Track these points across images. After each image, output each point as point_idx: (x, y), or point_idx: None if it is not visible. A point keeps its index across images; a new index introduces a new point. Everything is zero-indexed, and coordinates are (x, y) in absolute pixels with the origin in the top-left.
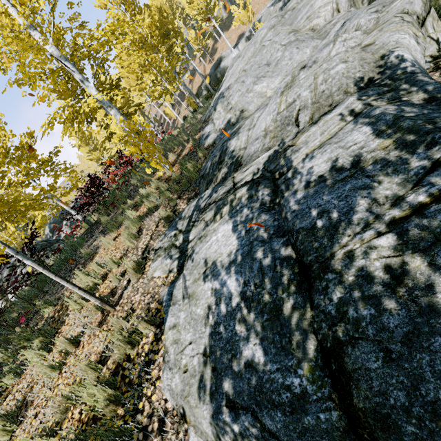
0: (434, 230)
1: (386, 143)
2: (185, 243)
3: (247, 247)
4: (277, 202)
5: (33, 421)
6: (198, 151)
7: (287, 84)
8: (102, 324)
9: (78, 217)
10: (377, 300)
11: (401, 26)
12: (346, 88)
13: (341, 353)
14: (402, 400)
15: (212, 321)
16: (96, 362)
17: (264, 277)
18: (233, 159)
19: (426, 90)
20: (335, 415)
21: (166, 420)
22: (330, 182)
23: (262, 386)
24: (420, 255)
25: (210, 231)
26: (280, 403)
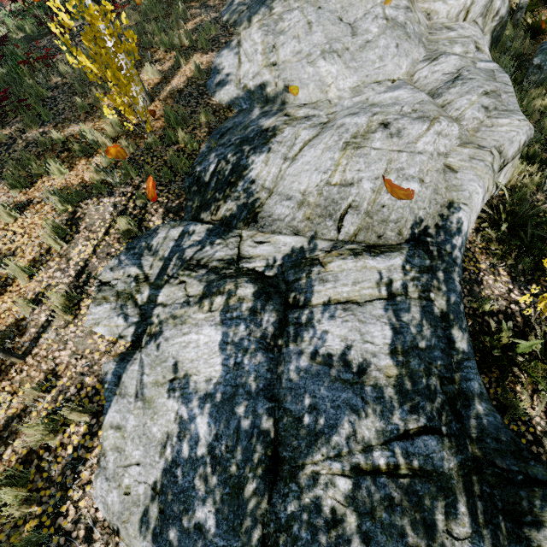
0: (374, 502)
1: (392, 372)
2: (151, 305)
3: (230, 388)
4: (278, 345)
5: None
6: (202, 112)
7: (358, 134)
8: (1, 377)
9: None
10: (315, 530)
11: (486, 173)
12: (403, 226)
13: None
14: None
15: (170, 456)
16: None
17: (238, 443)
18: (249, 198)
19: (449, 300)
20: None
21: (95, 530)
22: (334, 373)
23: None
24: (356, 516)
25: (191, 319)
26: None
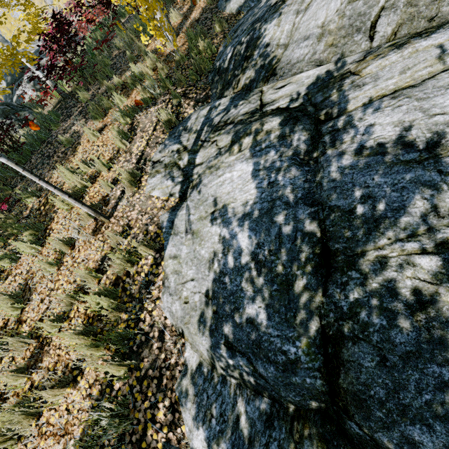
0: None
1: None
2: (190, 166)
3: (267, 203)
4: (314, 157)
5: (40, 304)
6: (216, 21)
7: None
8: (96, 233)
9: (47, 82)
10: (392, 315)
11: None
12: None
13: (341, 344)
14: (381, 395)
15: (217, 269)
16: (95, 269)
17: (282, 246)
18: (265, 59)
19: None
20: (319, 382)
21: (166, 332)
22: (390, 159)
23: (260, 343)
24: None
25: (224, 163)
26: (275, 361)
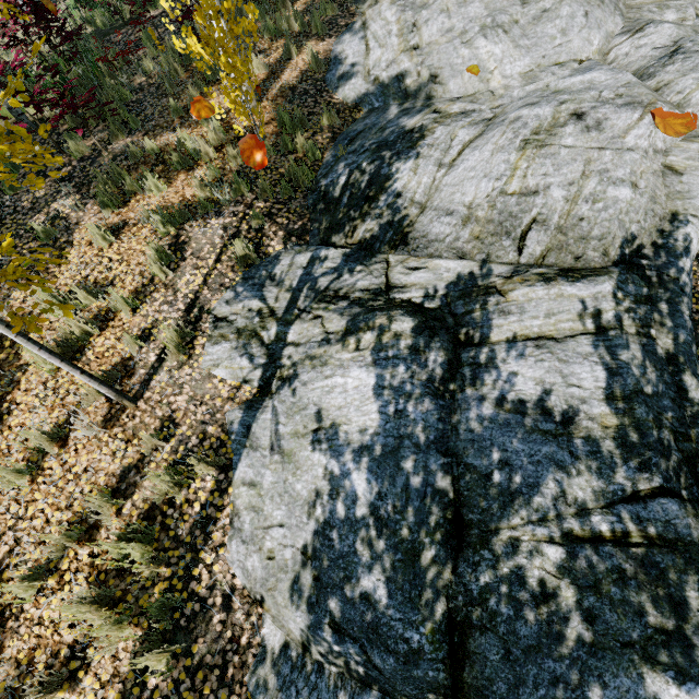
0: (597, 574)
1: (609, 422)
2: (280, 344)
3: (393, 439)
4: (450, 390)
5: None
6: (324, 112)
7: (540, 129)
8: (112, 423)
9: None
10: (519, 605)
11: None
12: (609, 244)
13: (468, 633)
14: (502, 690)
15: (321, 516)
16: (110, 489)
17: (409, 503)
18: (395, 215)
19: (677, 338)
20: (443, 675)
21: (234, 598)
22: (529, 423)
23: (378, 627)
24: (574, 590)
25: (334, 359)
26: (395, 651)
